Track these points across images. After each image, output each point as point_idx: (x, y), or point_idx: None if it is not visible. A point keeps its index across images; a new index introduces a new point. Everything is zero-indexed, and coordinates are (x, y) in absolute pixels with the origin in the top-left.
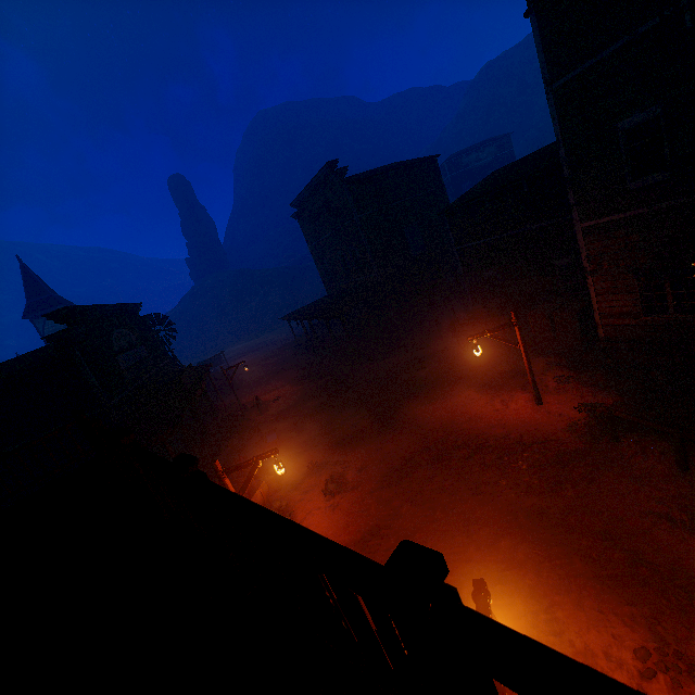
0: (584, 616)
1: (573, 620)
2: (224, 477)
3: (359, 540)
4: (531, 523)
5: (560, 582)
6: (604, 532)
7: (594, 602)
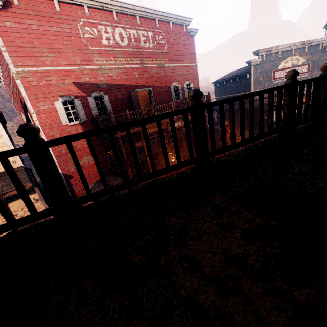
0: None
1: None
2: (226, 126)
3: None
4: None
5: None
6: None
7: None
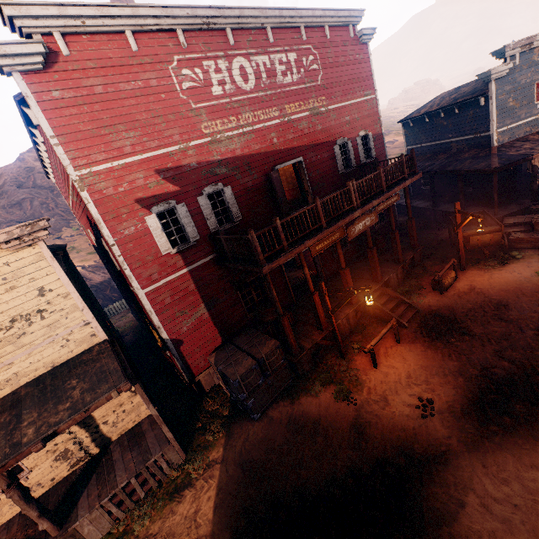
0: (449, 387)
1: (446, 382)
2: (456, 213)
3: (490, 298)
4: (533, 381)
5: (473, 383)
6: (534, 422)
7: (460, 394)
